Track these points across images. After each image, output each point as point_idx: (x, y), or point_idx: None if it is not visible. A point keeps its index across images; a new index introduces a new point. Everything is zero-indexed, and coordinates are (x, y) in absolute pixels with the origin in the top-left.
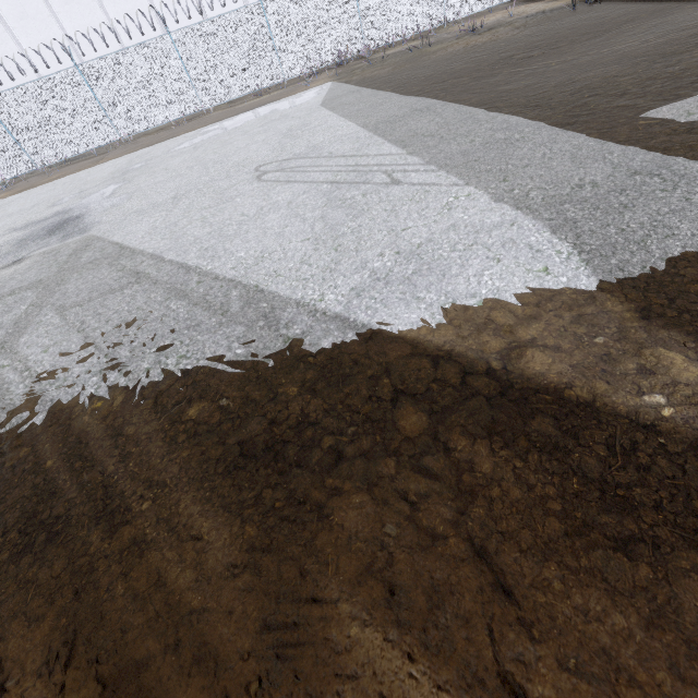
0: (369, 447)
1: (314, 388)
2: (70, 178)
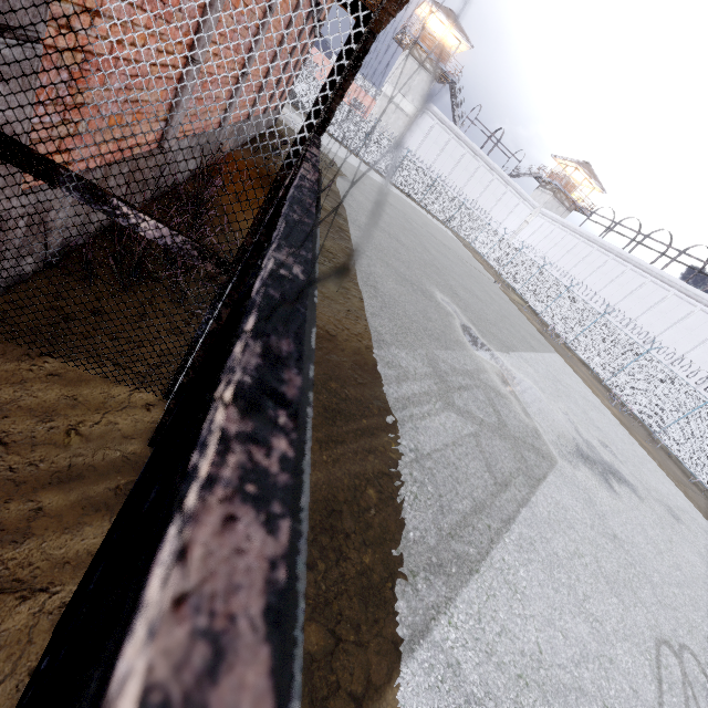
0: (307, 591)
1: (364, 575)
2: (644, 455)
